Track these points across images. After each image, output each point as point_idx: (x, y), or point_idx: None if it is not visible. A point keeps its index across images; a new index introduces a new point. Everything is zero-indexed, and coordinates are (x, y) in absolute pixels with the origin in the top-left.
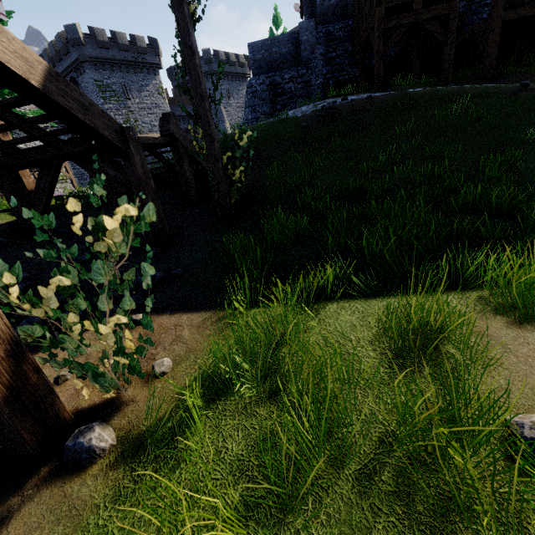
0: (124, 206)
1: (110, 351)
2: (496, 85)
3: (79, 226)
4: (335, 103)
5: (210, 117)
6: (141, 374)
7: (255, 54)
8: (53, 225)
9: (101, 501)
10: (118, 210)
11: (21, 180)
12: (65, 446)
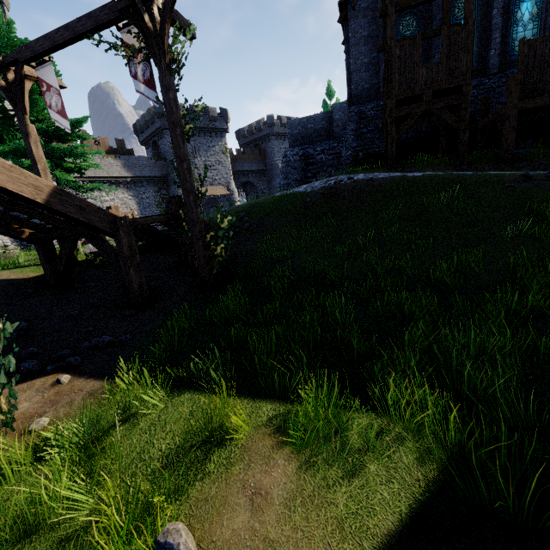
0: None
1: None
2: (499, 174)
3: None
4: (341, 182)
5: (194, 206)
6: (13, 429)
7: (292, 130)
8: None
9: None
10: None
11: (53, 246)
12: None
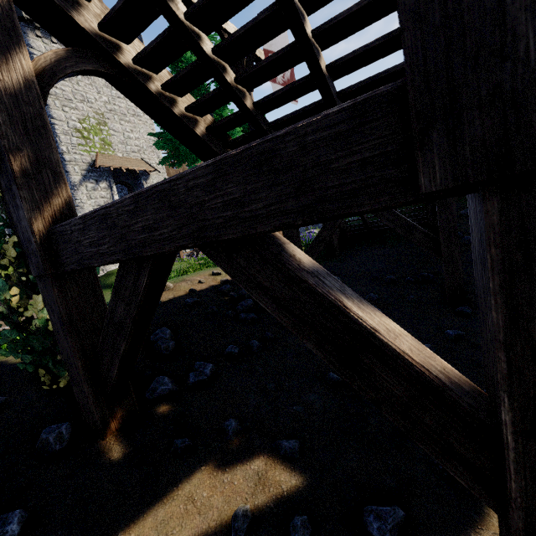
0: None
1: None
2: None
3: None
4: None
5: None
6: None
7: None
8: None
9: None
10: None
11: (298, 231)
12: None
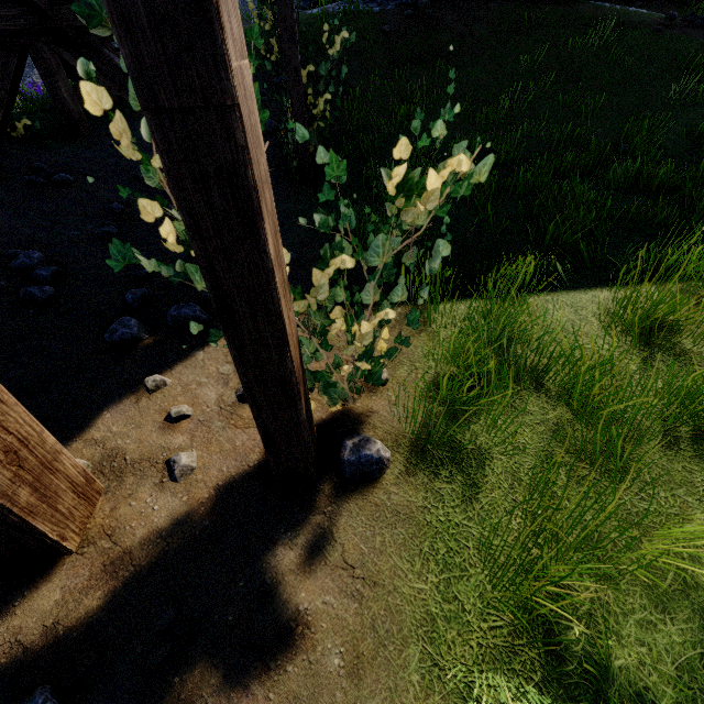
0: (459, 157)
1: (355, 355)
2: (638, 11)
3: (396, 182)
4: None
5: None
6: (378, 382)
7: None
8: (343, 177)
9: (425, 503)
10: (449, 162)
11: None
12: (346, 462)
